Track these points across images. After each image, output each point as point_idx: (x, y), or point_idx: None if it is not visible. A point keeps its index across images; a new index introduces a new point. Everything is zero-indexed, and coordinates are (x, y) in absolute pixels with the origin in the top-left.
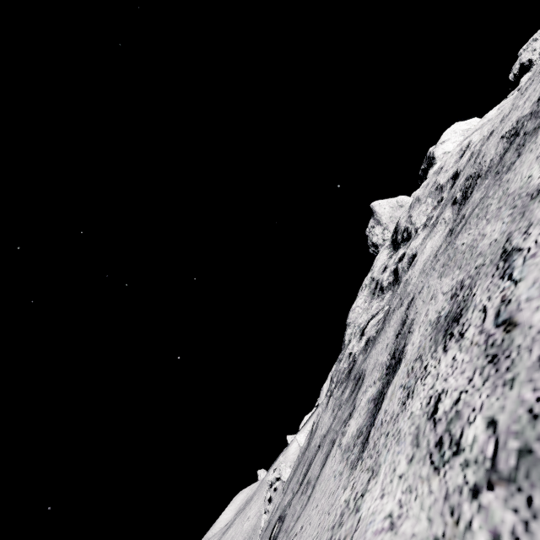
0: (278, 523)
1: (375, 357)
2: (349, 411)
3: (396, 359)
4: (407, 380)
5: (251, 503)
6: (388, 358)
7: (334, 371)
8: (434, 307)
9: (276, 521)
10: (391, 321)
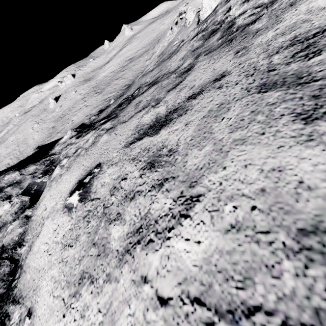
0: (138, 91)
1: (193, 77)
2: (161, 97)
3: (168, 120)
4: (141, 152)
5: (168, 16)
6: (176, 106)
7: (221, 3)
8: (175, 135)
9: (141, 84)
10: (224, 56)
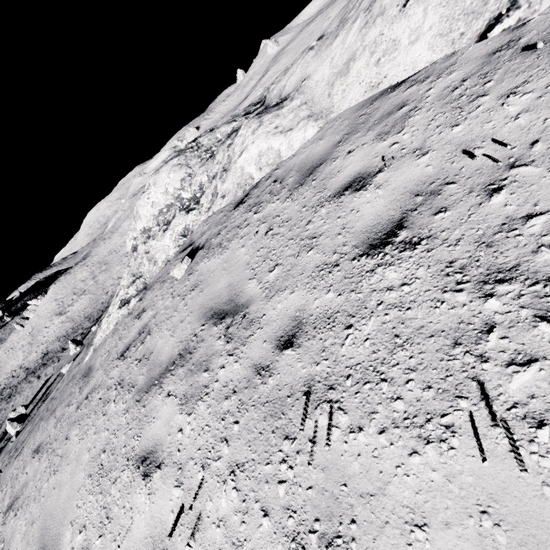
0: None
1: None
2: None
3: None
4: None
5: (335, 5)
6: None
7: None
8: None
9: None
10: None
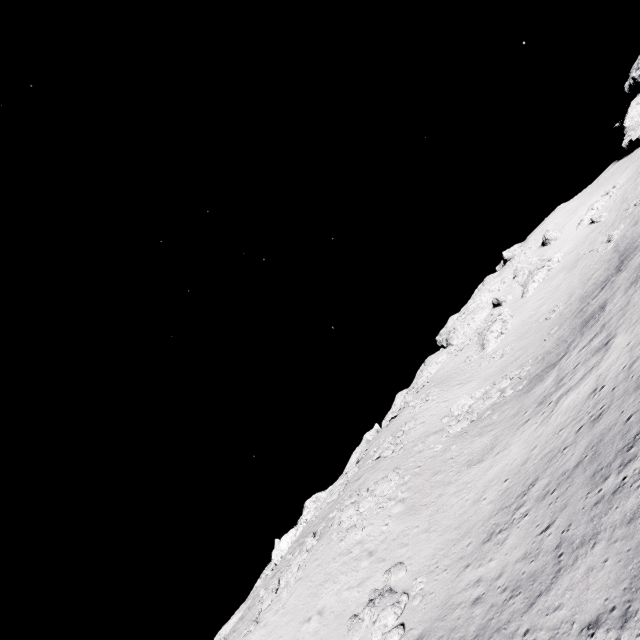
0: None
1: None
2: None
3: None
4: None
5: None
6: None
7: None
8: None
9: None
10: None
